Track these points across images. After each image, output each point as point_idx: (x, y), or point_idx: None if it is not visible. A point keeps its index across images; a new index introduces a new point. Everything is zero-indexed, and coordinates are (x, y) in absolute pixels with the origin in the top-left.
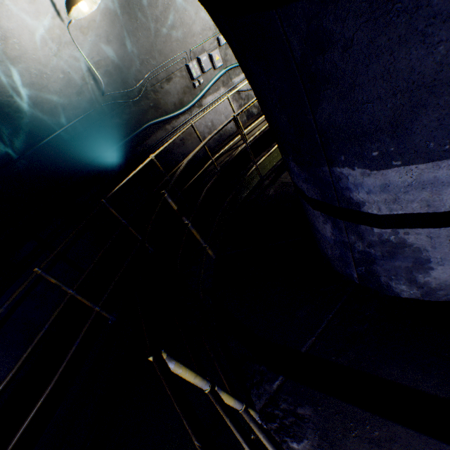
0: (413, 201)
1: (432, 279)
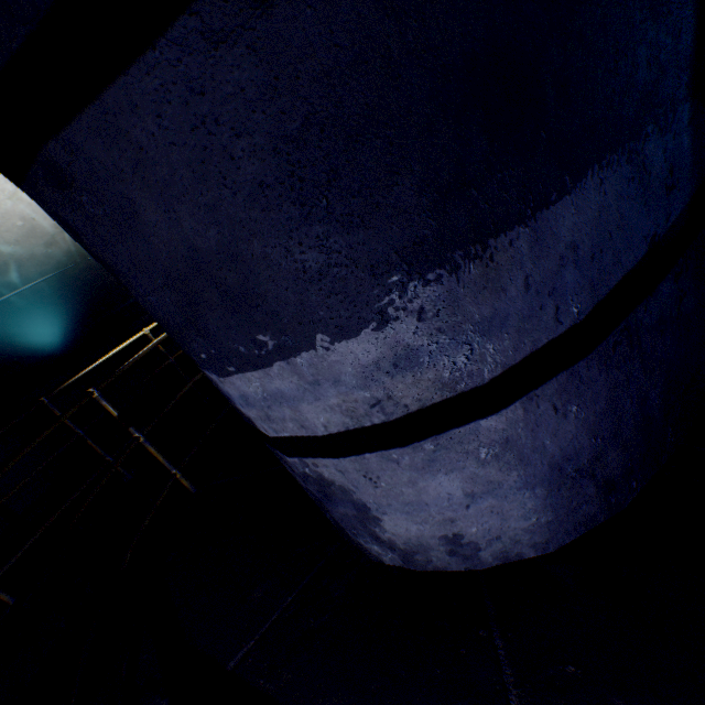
0: (286, 419)
1: (392, 535)
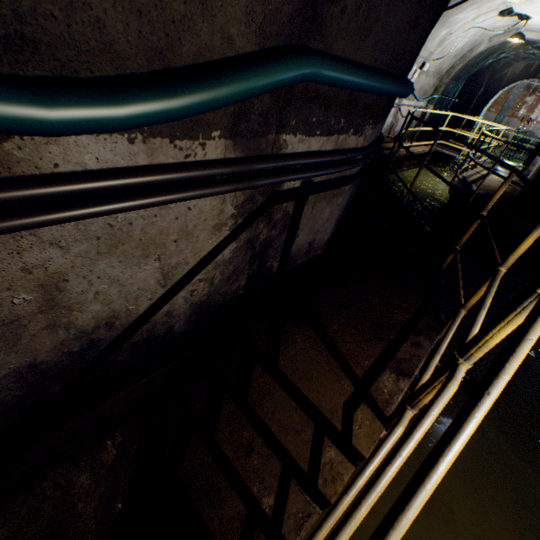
0: None
1: None
